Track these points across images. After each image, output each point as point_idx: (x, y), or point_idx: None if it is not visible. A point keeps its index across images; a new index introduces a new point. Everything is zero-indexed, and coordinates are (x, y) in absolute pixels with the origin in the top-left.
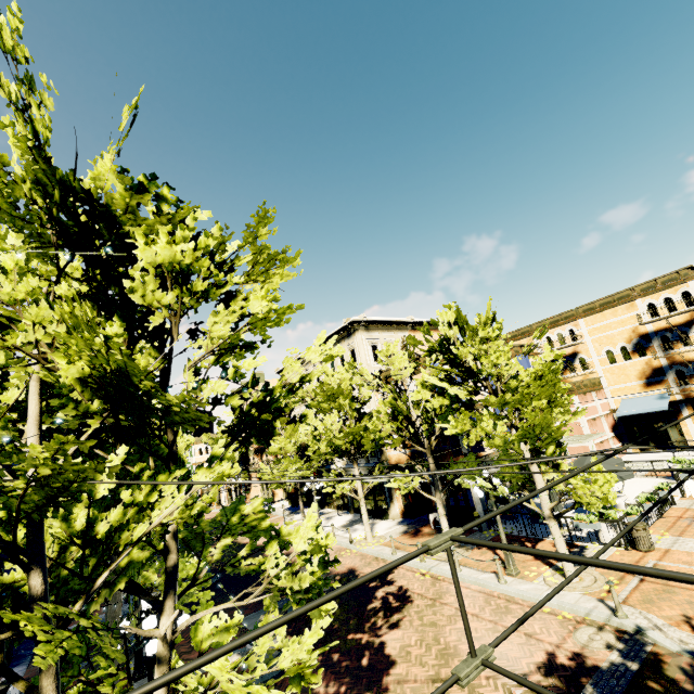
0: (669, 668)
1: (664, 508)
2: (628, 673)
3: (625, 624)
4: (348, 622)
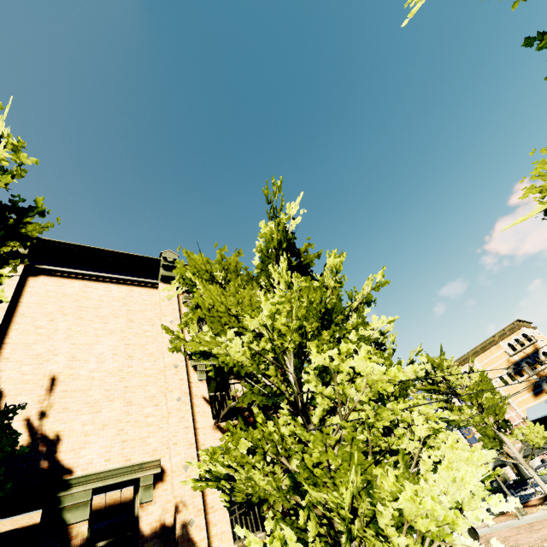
0: None
1: None
2: None
3: None
4: None
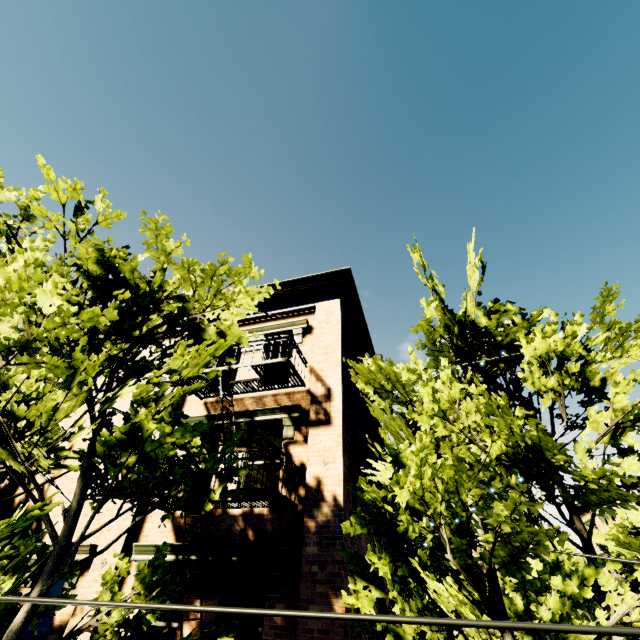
0: None
1: None
2: None
3: None
4: None
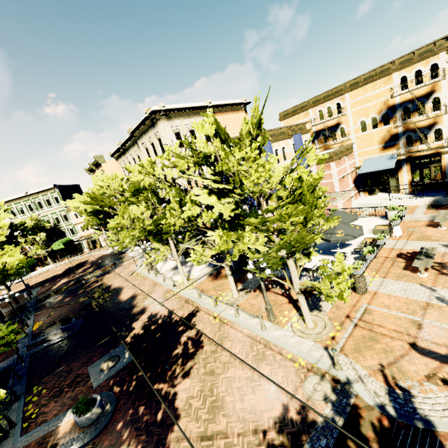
0: (364, 424)
1: (377, 249)
2: (335, 430)
3: (339, 376)
4: (157, 371)
